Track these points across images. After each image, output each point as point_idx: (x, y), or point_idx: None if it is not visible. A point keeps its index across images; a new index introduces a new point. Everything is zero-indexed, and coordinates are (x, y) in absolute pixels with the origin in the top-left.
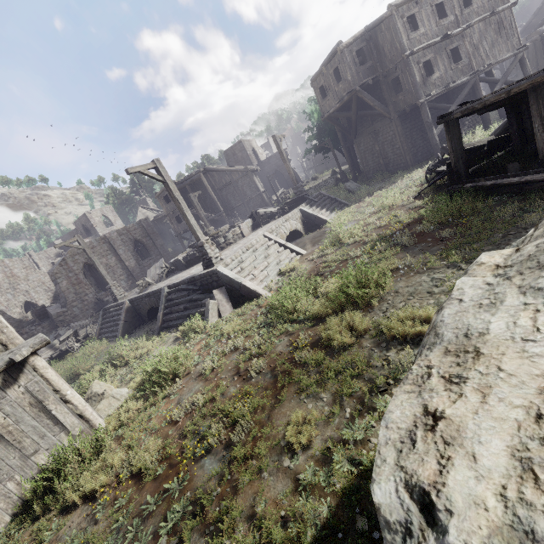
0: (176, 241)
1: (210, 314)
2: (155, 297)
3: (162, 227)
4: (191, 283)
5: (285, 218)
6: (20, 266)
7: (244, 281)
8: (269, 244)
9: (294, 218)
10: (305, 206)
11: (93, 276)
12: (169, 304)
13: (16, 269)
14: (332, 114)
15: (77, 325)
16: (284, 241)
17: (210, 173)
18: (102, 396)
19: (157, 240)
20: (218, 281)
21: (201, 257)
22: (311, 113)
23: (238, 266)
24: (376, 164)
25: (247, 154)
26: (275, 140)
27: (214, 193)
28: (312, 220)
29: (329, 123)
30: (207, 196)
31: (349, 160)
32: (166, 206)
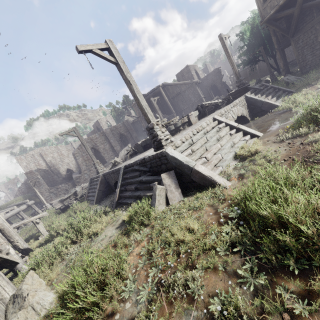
0: (145, 135)
1: (156, 201)
2: (117, 174)
3: (138, 126)
4: (142, 164)
5: (232, 103)
6: (65, 149)
7: (196, 165)
8: (220, 126)
9: (241, 104)
10: (250, 94)
11: (97, 156)
12: (124, 182)
13: (63, 151)
14: (272, 16)
15: (84, 186)
16: (236, 123)
17: (166, 87)
18: (23, 302)
19: (133, 133)
20: (166, 164)
21: (151, 139)
22: (244, 30)
23: (188, 148)
24: (316, 57)
25: (192, 74)
26: (221, 39)
27: (169, 101)
28: (258, 106)
29: (259, 38)
30: (164, 103)
31: (282, 60)
32: (138, 112)
